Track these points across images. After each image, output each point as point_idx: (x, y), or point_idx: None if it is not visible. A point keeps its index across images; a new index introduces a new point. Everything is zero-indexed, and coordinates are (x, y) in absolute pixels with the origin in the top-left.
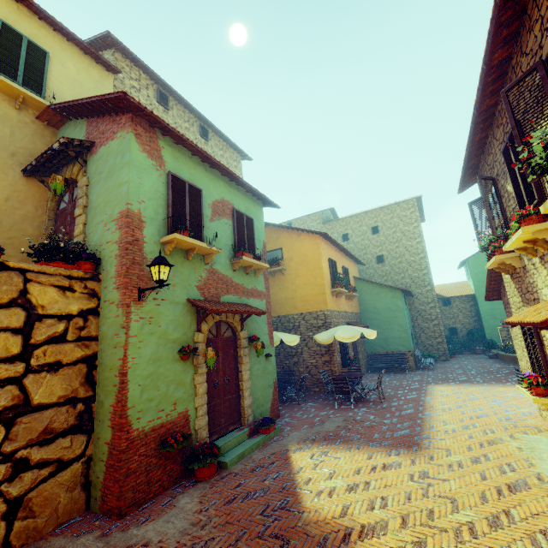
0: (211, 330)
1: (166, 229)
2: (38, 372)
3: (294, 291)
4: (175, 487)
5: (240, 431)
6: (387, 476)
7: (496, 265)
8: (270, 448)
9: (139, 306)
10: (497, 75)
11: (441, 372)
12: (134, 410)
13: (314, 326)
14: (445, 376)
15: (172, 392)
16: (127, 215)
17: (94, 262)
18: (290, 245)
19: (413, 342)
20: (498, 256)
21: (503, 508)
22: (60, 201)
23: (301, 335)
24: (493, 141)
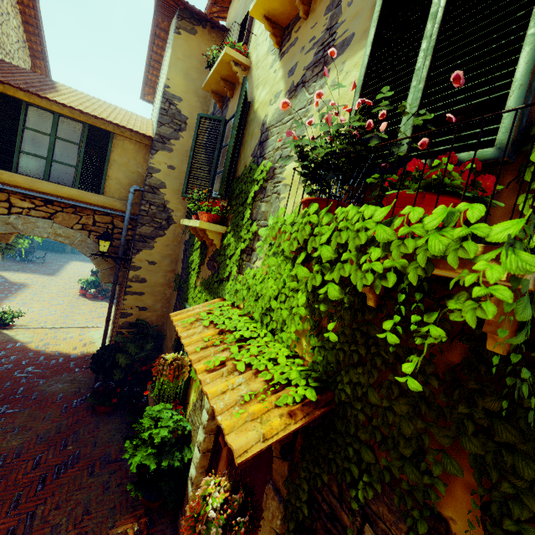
0: None
1: None
2: None
3: None
4: None
5: None
6: (39, 279)
7: None
8: None
9: None
10: None
11: (84, 256)
12: None
13: None
14: (84, 259)
15: None
16: None
17: None
18: None
19: None
20: None
21: (69, 284)
22: None
23: None
24: None
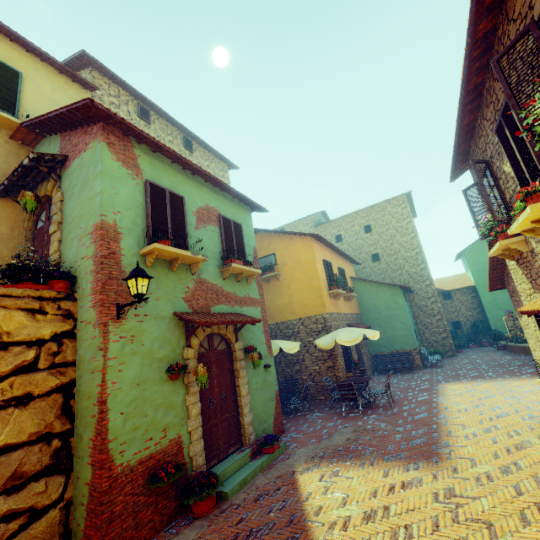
0: (203, 344)
1: (146, 240)
2: (4, 408)
3: (290, 296)
4: (170, 527)
5: (241, 452)
6: (408, 497)
7: (499, 252)
8: (275, 470)
9: (119, 325)
10: (482, 50)
11: (450, 368)
12: (117, 442)
13: (314, 331)
14: (455, 373)
15: (161, 417)
16: (101, 227)
17: (69, 280)
18: (283, 249)
19: (418, 340)
20: (502, 241)
21: None
22: (37, 220)
23: (302, 341)
24: (483, 123)
